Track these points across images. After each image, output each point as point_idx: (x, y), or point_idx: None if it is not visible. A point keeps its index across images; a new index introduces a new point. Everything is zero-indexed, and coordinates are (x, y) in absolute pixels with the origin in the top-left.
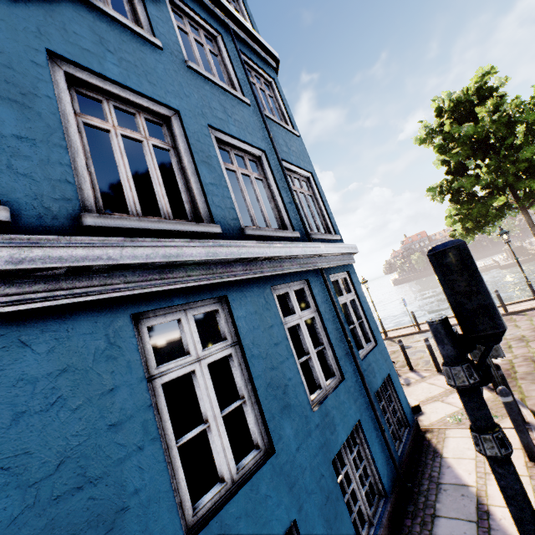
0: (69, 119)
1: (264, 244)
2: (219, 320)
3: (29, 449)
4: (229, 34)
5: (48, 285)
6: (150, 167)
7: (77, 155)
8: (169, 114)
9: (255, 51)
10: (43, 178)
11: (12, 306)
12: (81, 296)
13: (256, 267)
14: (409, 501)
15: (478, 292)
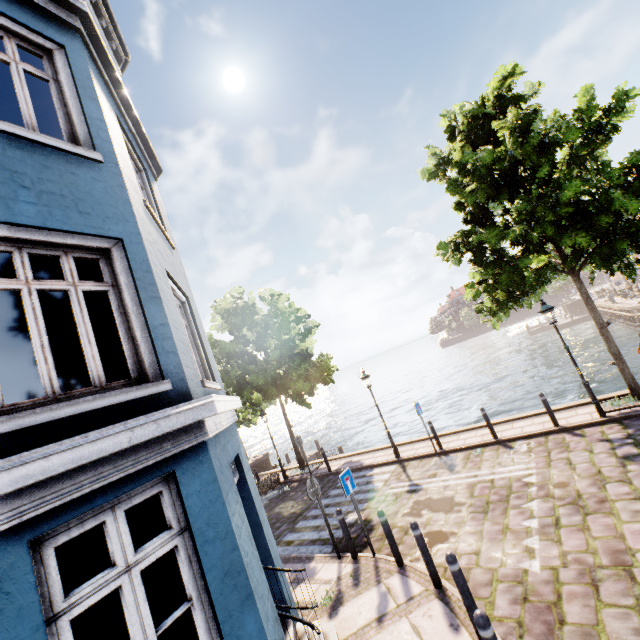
0: None
1: None
2: None
3: None
4: None
5: None
6: None
7: None
8: None
9: None
10: None
11: None
12: None
13: None
14: None
15: None
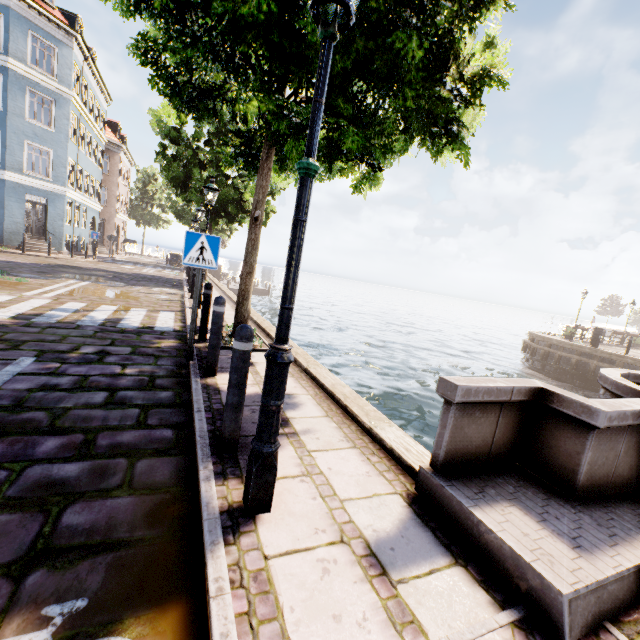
0: None
1: None
2: None
3: None
4: None
5: None
6: None
7: None
8: None
9: None
10: None
11: None
12: None
13: None
14: None
15: None
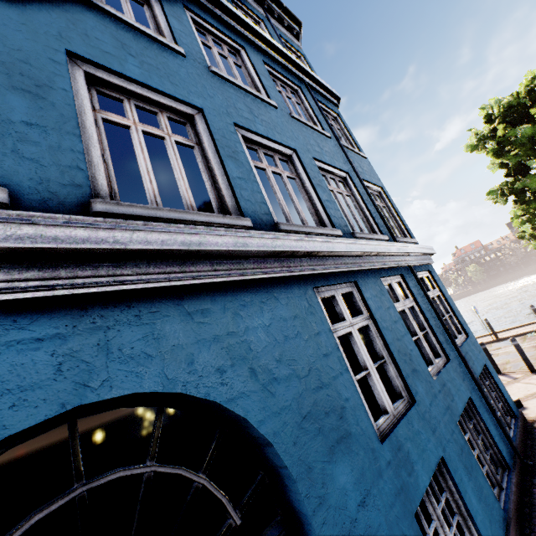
0: (251, 164)
1: (373, 243)
2: (354, 300)
3: (295, 358)
4: (304, 86)
5: (279, 264)
6: (289, 191)
7: (260, 187)
8: (290, 153)
9: (322, 95)
10: (254, 201)
11: (270, 274)
12: (293, 272)
13: (369, 261)
14: (533, 476)
15: None
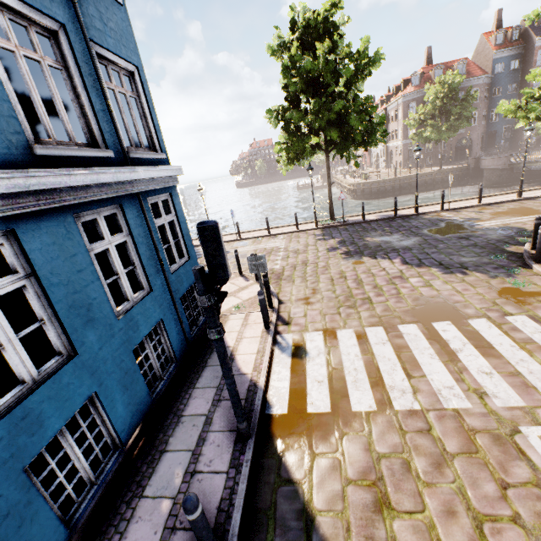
0: None
1: (63, 172)
2: (6, 254)
3: None
4: None
5: None
6: None
7: None
8: None
9: None
10: None
11: None
12: None
13: (53, 197)
14: (193, 361)
15: (220, 255)
